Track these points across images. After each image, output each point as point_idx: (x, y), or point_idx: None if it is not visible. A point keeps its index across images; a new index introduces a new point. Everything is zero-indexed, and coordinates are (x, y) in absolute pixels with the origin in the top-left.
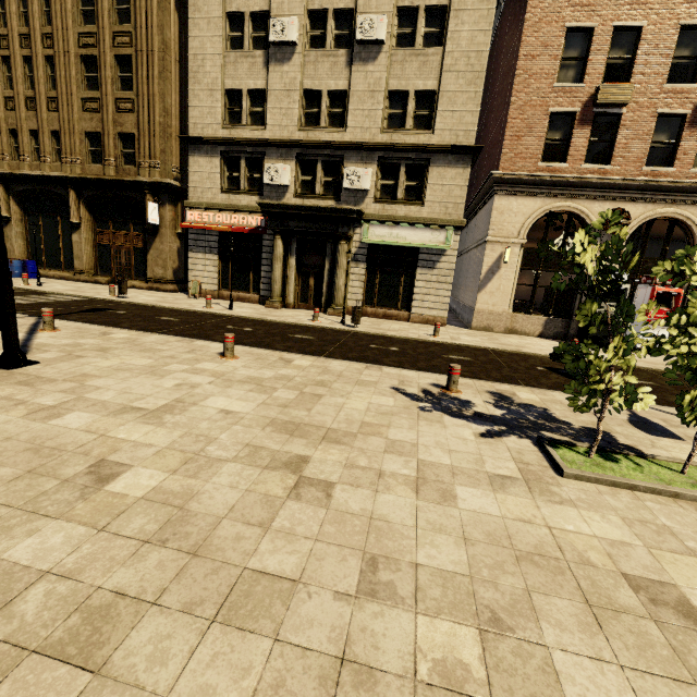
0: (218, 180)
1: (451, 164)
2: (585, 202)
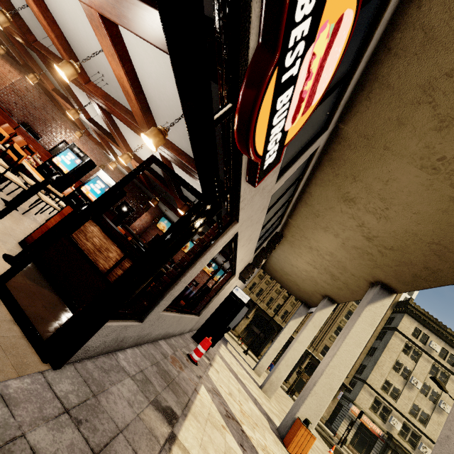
0: (370, 403)
1: None
2: None
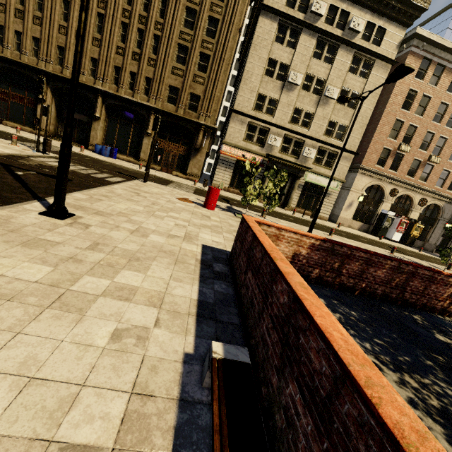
0: (243, 134)
1: (346, 157)
2: (386, 183)
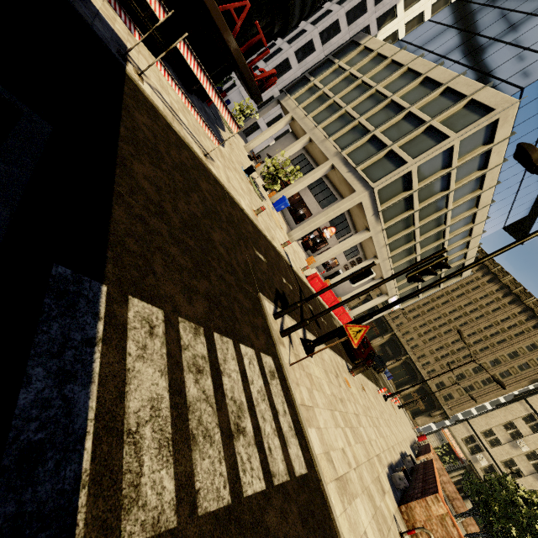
0: (464, 436)
1: None
2: None
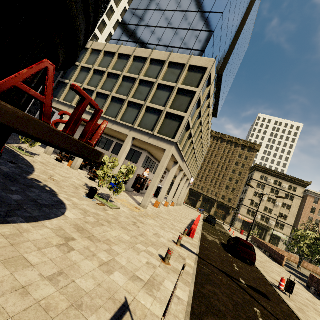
0: (246, 212)
1: (288, 226)
2: None
